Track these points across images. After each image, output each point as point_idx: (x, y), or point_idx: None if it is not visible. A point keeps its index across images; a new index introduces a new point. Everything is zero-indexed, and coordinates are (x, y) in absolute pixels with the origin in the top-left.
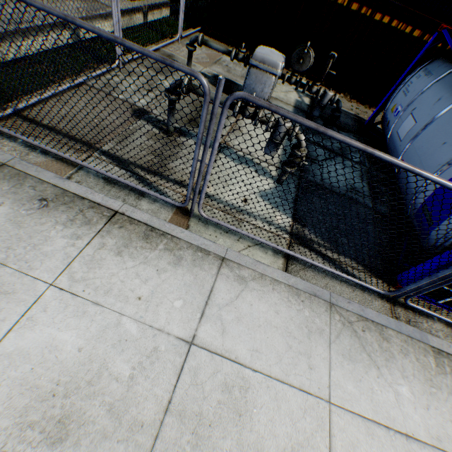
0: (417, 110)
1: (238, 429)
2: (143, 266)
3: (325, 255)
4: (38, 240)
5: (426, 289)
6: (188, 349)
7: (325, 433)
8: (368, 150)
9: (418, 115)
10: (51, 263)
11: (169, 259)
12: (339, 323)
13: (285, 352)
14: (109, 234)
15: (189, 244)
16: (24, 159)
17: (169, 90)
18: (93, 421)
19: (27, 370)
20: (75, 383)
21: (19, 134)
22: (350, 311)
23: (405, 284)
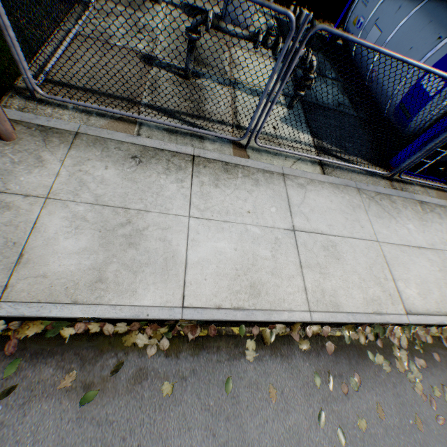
0: (381, 21)
1: (340, 266)
2: (237, 191)
3: (342, 158)
4: (156, 189)
5: (415, 161)
6: (294, 234)
7: (381, 257)
8: (404, 59)
9: (382, 25)
10: (177, 203)
11: (250, 183)
12: (366, 199)
13: (345, 222)
14: (201, 174)
15: (257, 169)
16: (89, 125)
17: (190, 29)
18: (268, 282)
19: (214, 268)
20: (245, 267)
21: (73, 100)
22: (369, 190)
23: (396, 165)
